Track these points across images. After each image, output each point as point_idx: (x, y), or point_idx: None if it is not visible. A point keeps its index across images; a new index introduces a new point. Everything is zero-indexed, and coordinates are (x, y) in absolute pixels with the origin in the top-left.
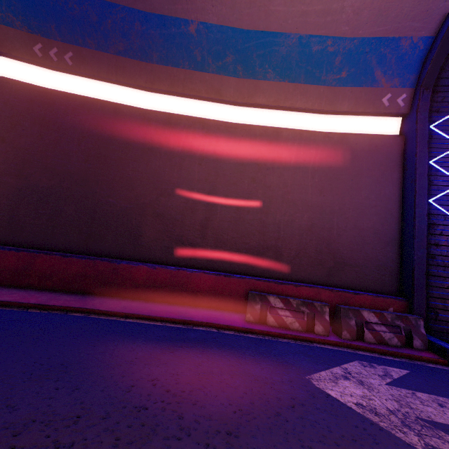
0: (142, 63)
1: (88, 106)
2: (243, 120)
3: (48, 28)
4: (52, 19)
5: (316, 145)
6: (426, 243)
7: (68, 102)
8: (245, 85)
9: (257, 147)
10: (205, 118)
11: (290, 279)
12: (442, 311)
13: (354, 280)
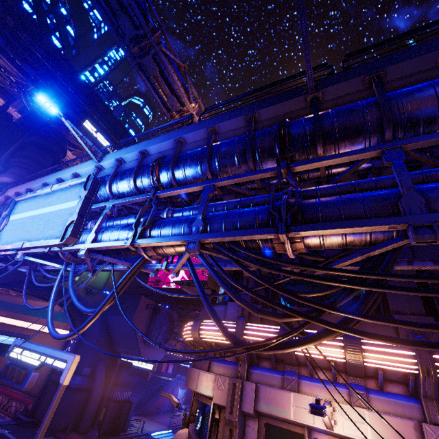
0: (21, 314)
1: (5, 327)
2: (44, 329)
3: (3, 308)
4: (4, 306)
5: (53, 340)
6: (47, 380)
7: (1, 326)
8: (43, 320)
9: (40, 340)
10: (31, 330)
11: (23, 391)
12: (40, 406)
13: (36, 393)
